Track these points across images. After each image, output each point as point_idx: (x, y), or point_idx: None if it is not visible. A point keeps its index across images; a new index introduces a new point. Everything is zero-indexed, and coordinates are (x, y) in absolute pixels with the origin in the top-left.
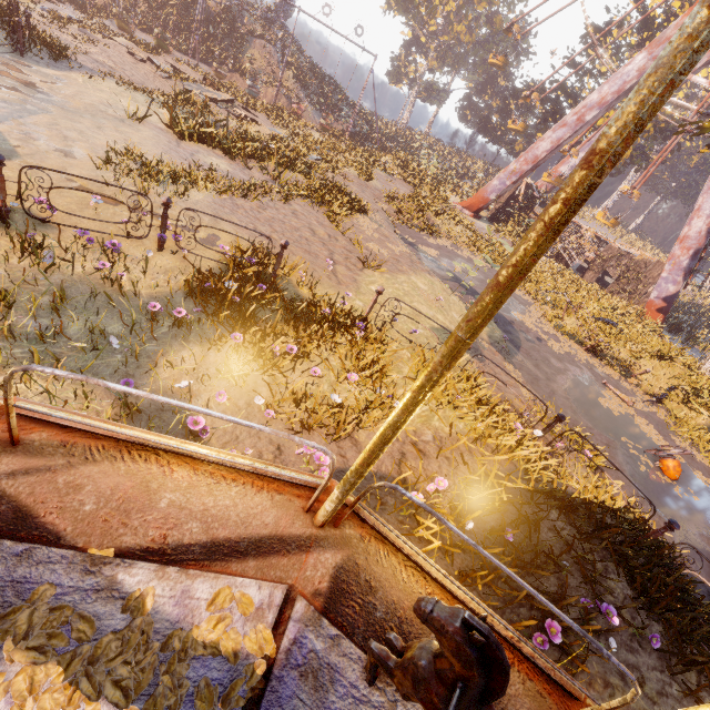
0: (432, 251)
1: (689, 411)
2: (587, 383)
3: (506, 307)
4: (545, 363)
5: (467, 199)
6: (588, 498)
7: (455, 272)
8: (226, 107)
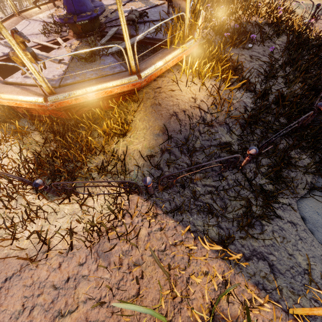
0: None
1: None
2: None
3: None
4: None
5: None
6: (303, 33)
7: None
8: None
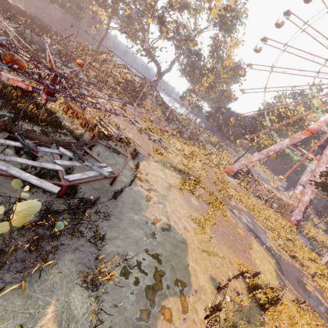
0: (236, 212)
1: (322, 281)
2: (299, 277)
3: (265, 239)
4: (288, 271)
5: (225, 168)
6: None
7: (246, 223)
8: (159, 143)
